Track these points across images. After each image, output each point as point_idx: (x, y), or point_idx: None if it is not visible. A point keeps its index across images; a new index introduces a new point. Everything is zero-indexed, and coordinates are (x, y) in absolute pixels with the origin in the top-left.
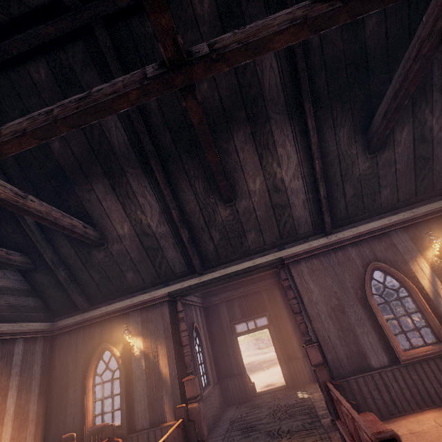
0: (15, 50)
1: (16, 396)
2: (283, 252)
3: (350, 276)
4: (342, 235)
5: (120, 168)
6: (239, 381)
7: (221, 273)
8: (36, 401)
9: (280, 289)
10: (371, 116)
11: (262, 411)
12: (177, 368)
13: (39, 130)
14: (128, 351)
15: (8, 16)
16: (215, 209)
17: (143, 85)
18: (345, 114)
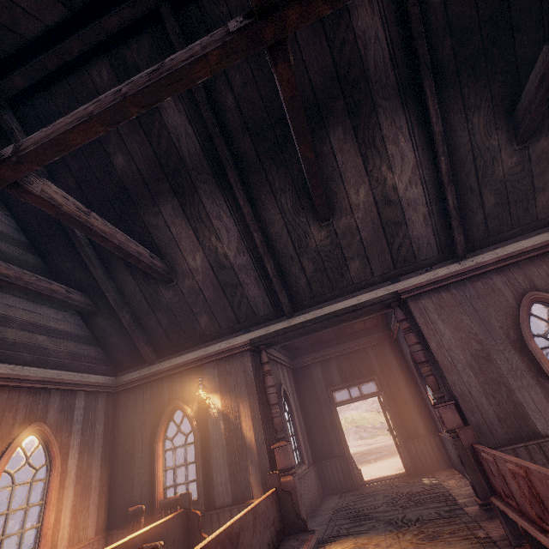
0: (77, 50)
1: (77, 456)
2: (398, 285)
3: (496, 312)
4: (482, 259)
5: (191, 185)
6: (341, 464)
7: (316, 314)
8: (99, 467)
9: (391, 346)
10: (518, 91)
11: (376, 500)
12: (264, 432)
13: (107, 112)
14: (203, 410)
15: (70, 9)
16: (306, 231)
17: (225, 42)
18: (480, 91)
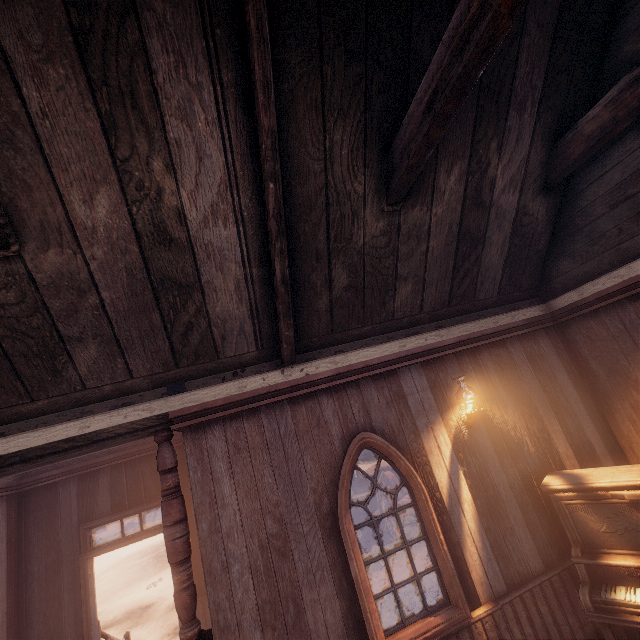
0: None
1: None
2: (174, 401)
3: (314, 463)
4: (315, 369)
5: None
6: None
7: None
8: None
9: None
10: (403, 114)
11: None
12: None
13: None
14: None
15: None
16: None
17: None
18: (352, 85)
